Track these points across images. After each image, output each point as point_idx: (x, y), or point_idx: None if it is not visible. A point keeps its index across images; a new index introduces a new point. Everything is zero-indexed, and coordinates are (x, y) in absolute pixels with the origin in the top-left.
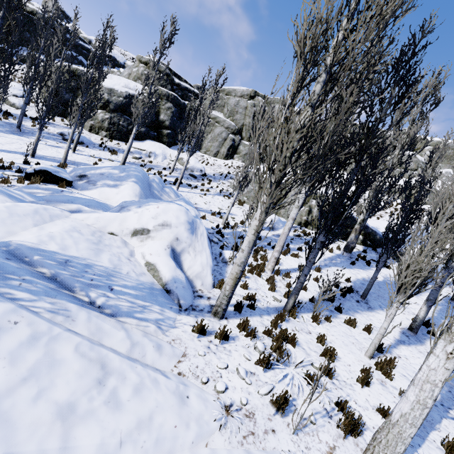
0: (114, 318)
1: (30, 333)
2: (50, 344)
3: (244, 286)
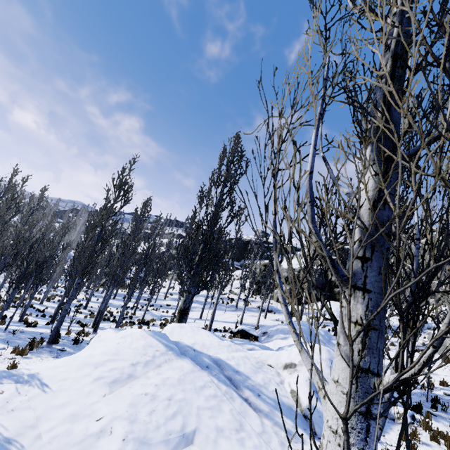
0: (257, 414)
1: (214, 393)
2: (220, 402)
3: (410, 446)
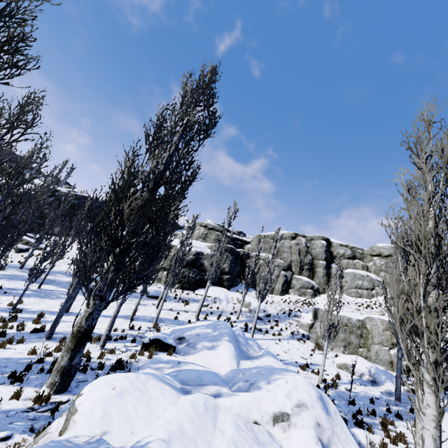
0: None
1: None
2: None
3: None
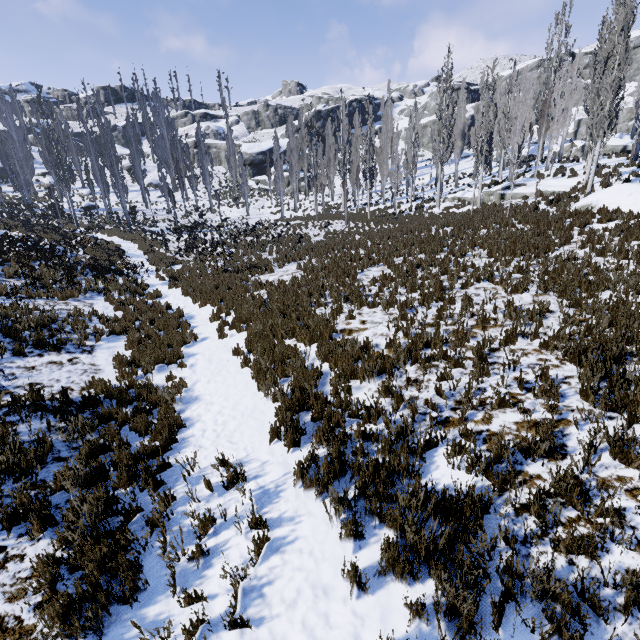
0: None
1: None
2: None
3: None
